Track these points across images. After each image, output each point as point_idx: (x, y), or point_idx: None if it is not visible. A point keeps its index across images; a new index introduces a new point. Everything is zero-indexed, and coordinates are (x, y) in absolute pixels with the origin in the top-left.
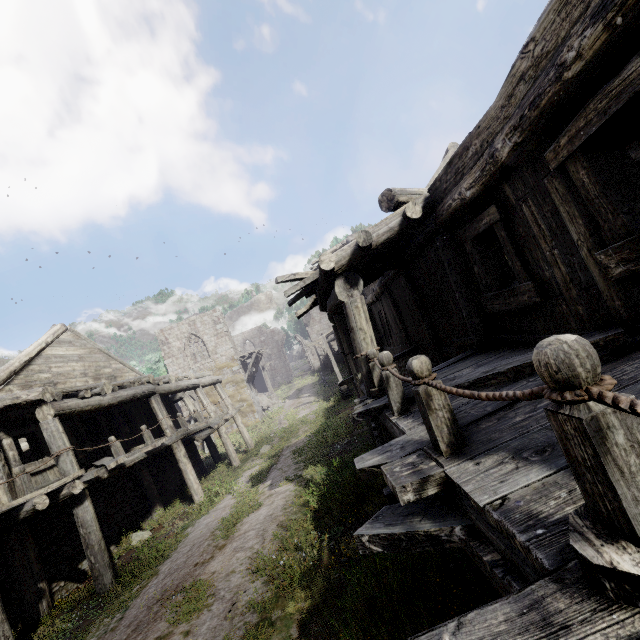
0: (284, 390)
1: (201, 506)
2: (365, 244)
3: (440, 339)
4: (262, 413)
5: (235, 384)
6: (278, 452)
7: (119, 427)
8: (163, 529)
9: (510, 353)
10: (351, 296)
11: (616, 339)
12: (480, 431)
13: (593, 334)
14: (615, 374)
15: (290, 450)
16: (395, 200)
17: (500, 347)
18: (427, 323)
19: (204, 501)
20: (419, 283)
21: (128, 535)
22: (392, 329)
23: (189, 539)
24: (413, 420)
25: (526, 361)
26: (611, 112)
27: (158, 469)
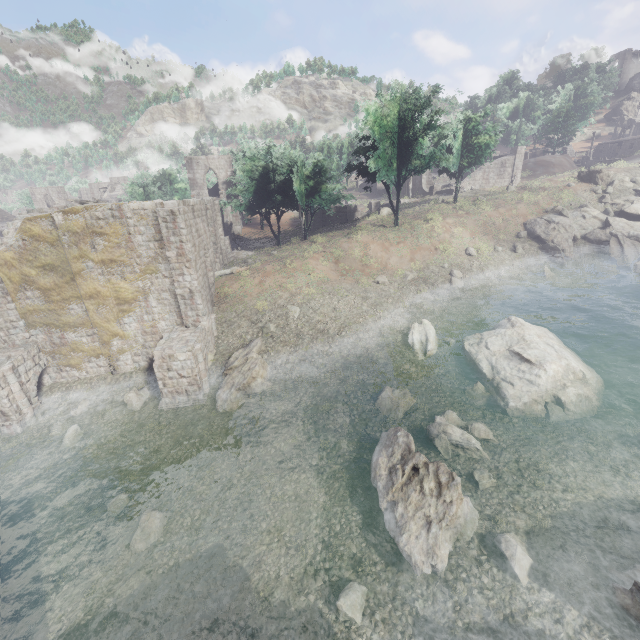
0: None
1: None
2: None
3: None
4: None
5: None
6: None
7: None
8: None
9: None
10: None
11: None
12: None
13: None
14: None
15: None
16: None
17: None
18: None
19: None
20: None
21: None
22: None
23: None
24: None
25: None
26: None
27: None
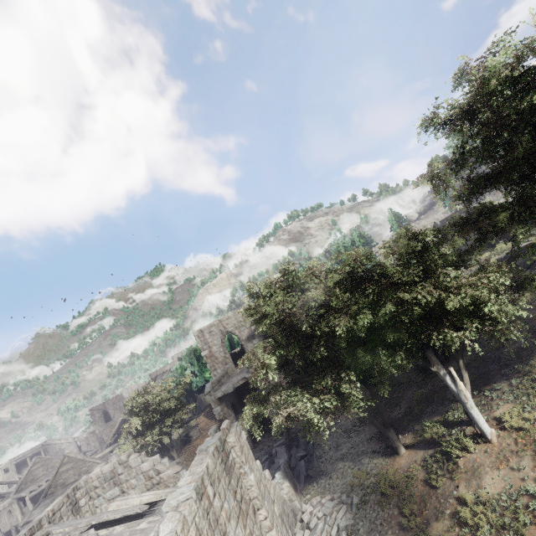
0: None
1: None
2: None
3: None
4: None
5: None
6: None
7: None
8: None
9: None
10: None
11: None
12: None
13: None
14: None
15: None
16: None
17: None
18: None
19: None
20: None
21: None
22: None
23: None
24: None
25: None
26: None
27: None
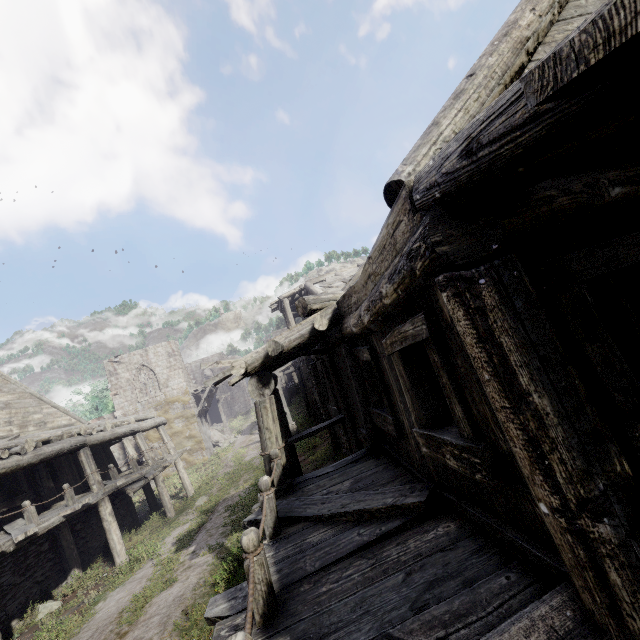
0: (239, 422)
1: (119, 574)
2: (274, 353)
3: (355, 421)
4: (212, 449)
5: (185, 419)
6: (213, 506)
7: (41, 481)
8: (75, 598)
9: (382, 471)
10: (262, 395)
11: (420, 506)
12: (296, 596)
13: (415, 489)
14: (401, 550)
15: (225, 505)
16: (308, 309)
17: (384, 455)
18: (345, 405)
19: (123, 568)
20: (339, 369)
21: (35, 606)
22: (329, 390)
23: (94, 621)
24: (273, 554)
25: (366, 506)
26: (404, 345)
27: (82, 524)
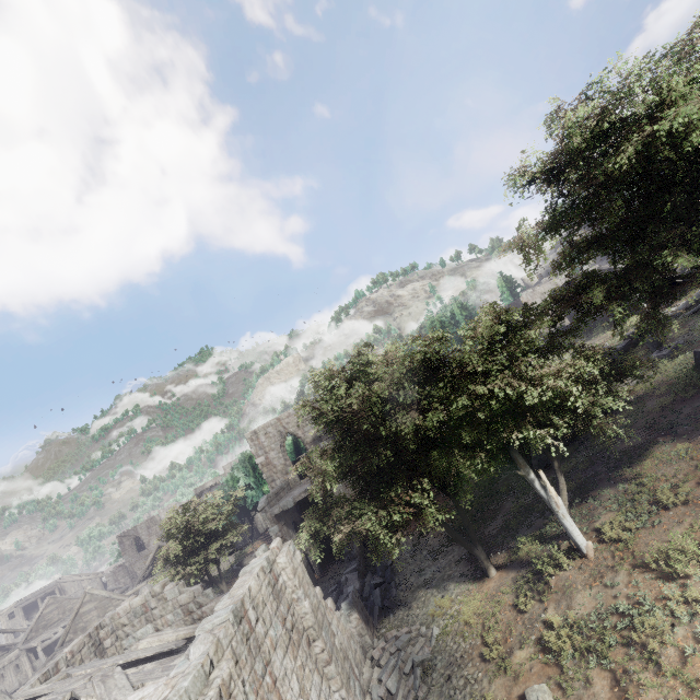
0: None
1: None
2: None
3: None
4: None
5: None
6: None
7: None
8: None
9: None
10: None
11: None
12: None
13: None
14: None
15: None
16: None
17: None
18: None
19: None
20: None
21: None
22: None
23: None
24: None
25: None
26: None
27: None
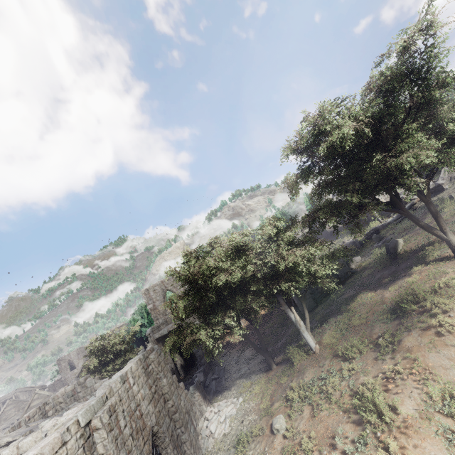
0: None
1: None
2: None
3: None
4: None
5: None
6: None
7: None
8: None
9: None
10: None
11: None
12: None
13: None
14: None
15: None
16: None
17: None
18: None
19: None
20: None
21: None
22: None
23: None
24: None
25: None
26: None
27: None
